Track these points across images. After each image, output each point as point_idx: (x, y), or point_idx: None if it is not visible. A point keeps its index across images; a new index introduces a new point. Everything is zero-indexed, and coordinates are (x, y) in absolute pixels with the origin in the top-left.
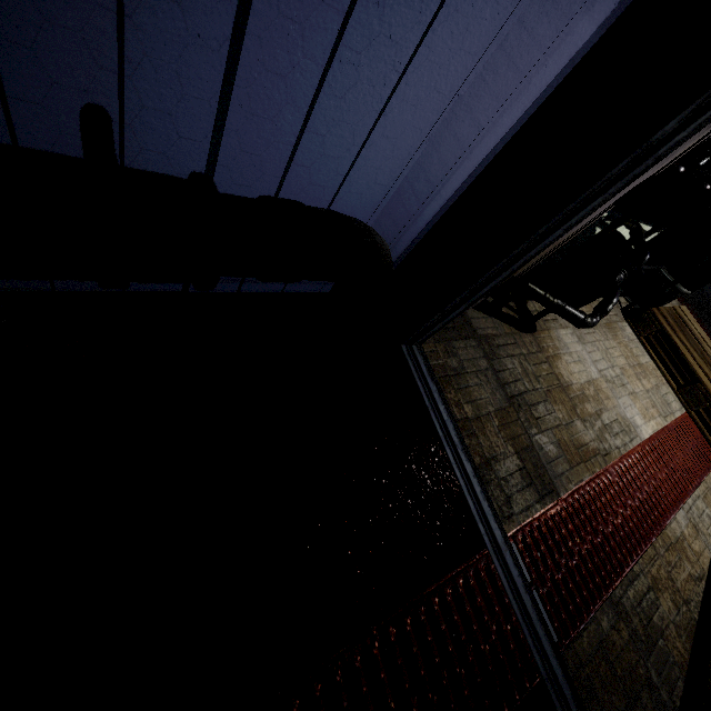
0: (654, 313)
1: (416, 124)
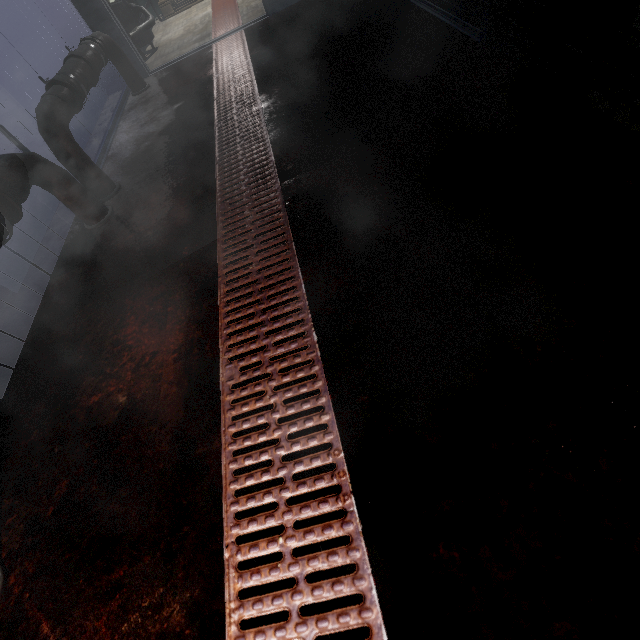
0: (161, 3)
1: (61, 40)
